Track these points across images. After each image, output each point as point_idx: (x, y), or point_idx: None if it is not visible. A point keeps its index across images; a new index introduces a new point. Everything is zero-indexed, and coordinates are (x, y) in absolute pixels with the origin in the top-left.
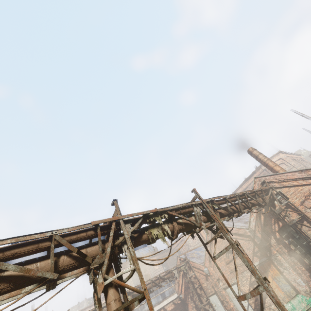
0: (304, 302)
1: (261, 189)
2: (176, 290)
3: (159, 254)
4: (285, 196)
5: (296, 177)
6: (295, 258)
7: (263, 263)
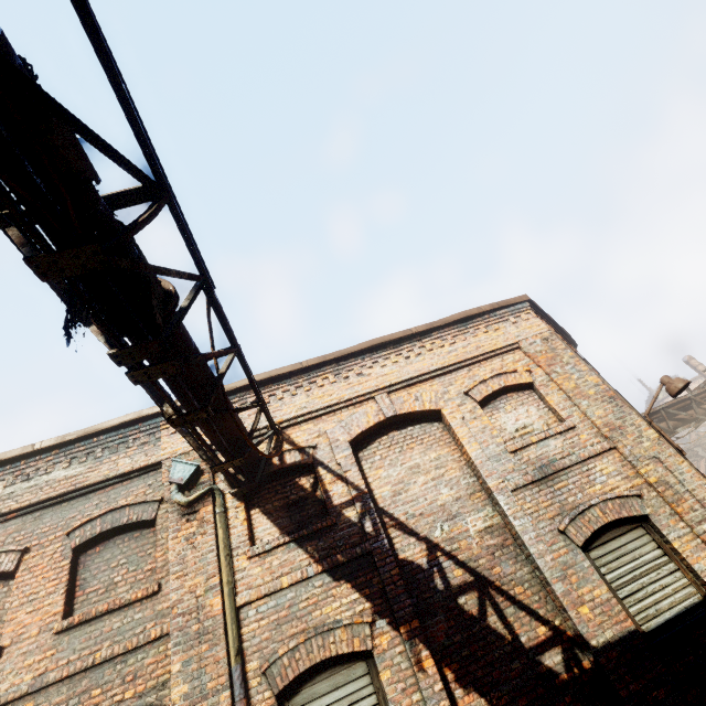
0: None
1: None
2: None
3: None
4: None
5: None
6: None
7: None
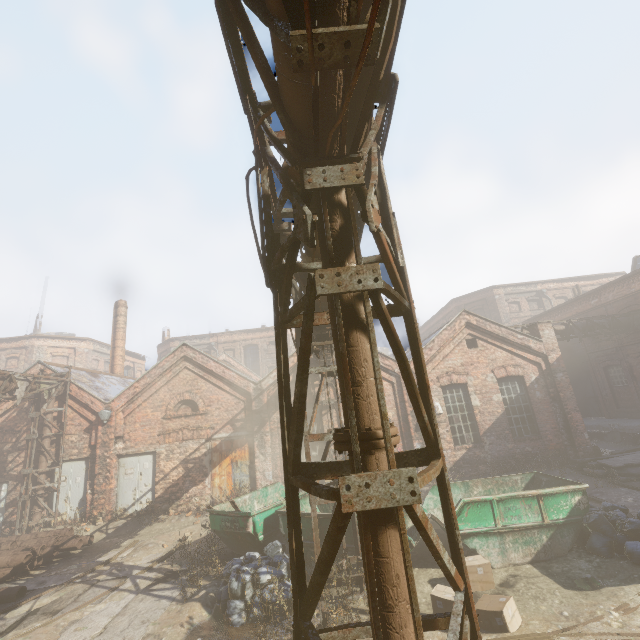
0: (280, 493)
1: None
2: None
3: None
4: None
5: None
6: None
7: (235, 438)
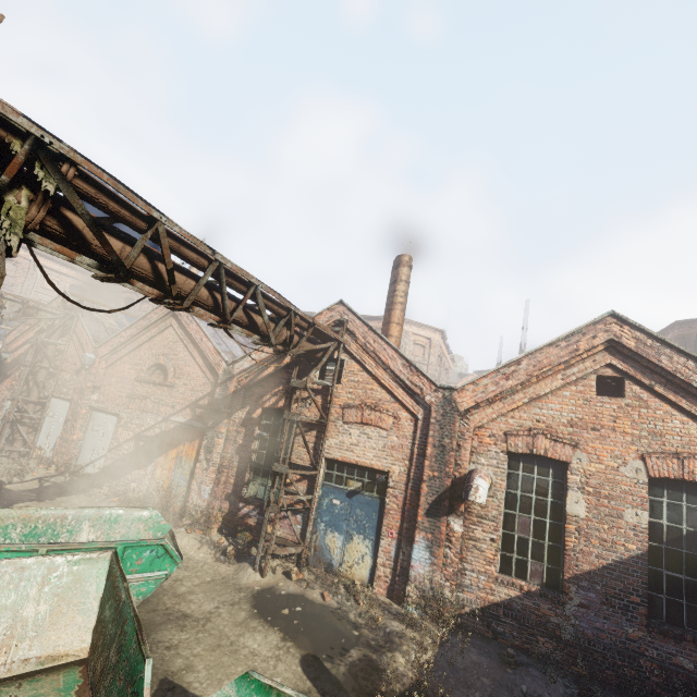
0: (149, 524)
1: (315, 323)
2: (6, 340)
3: (82, 274)
4: (341, 376)
5: (392, 366)
6: (240, 461)
7: (190, 428)
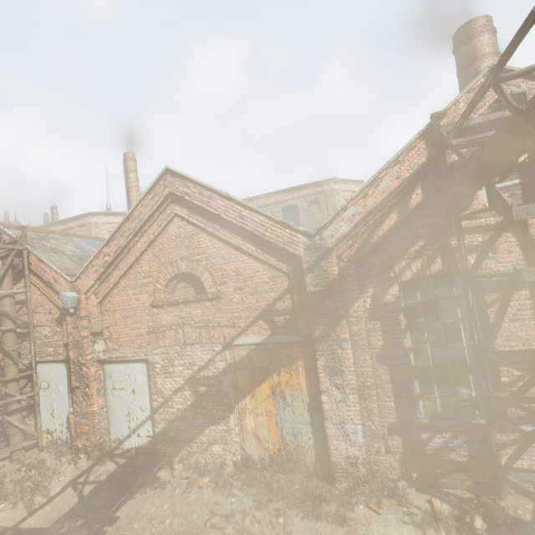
0: None
1: None
2: None
3: None
4: (530, 190)
5: None
6: (392, 371)
7: (276, 347)
